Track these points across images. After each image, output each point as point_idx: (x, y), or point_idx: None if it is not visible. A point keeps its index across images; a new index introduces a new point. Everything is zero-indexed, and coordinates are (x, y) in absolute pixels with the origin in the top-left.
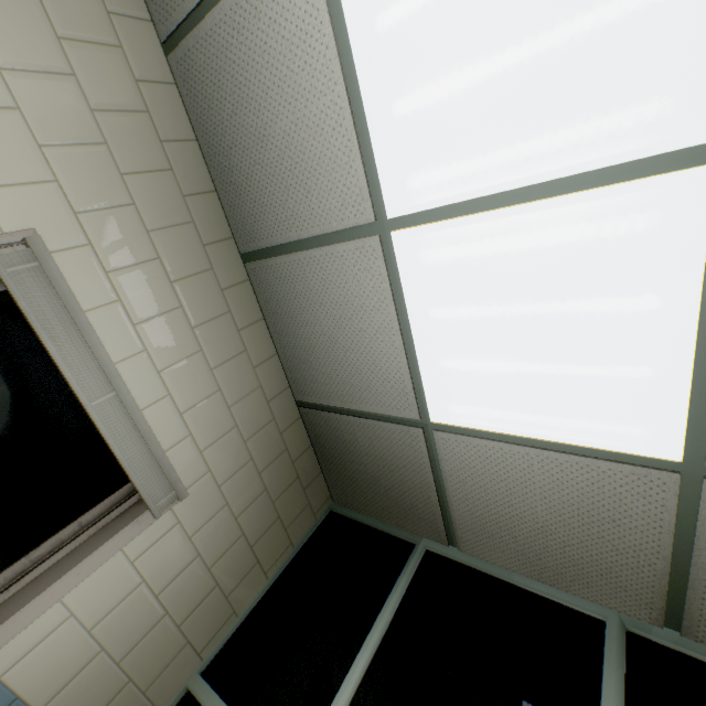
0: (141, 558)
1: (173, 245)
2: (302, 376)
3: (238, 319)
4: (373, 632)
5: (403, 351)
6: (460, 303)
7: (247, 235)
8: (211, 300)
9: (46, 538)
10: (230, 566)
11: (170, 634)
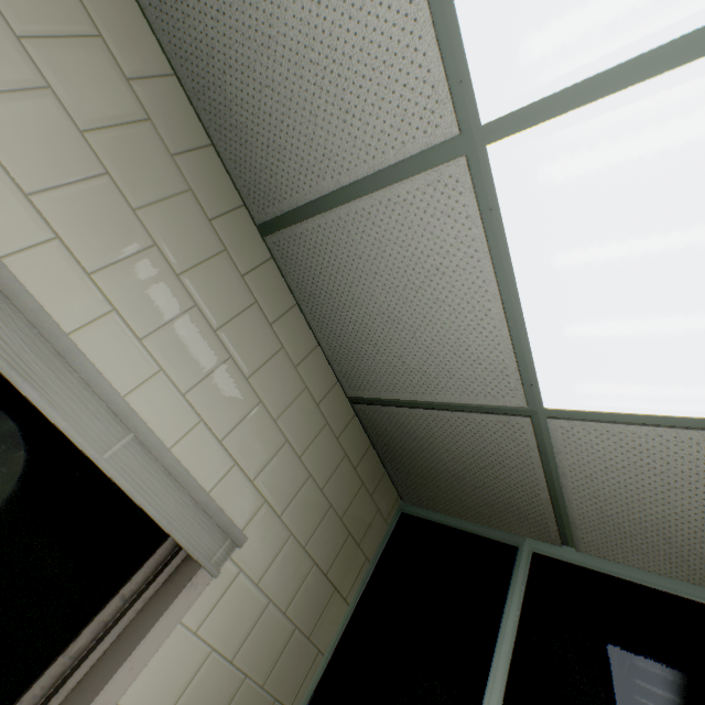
0: (205, 625)
1: (170, 225)
2: (355, 368)
3: (267, 310)
4: (495, 668)
5: (503, 321)
6: (609, 238)
7: (263, 198)
8: (231, 291)
9: (84, 625)
10: (306, 603)
11: (253, 699)
